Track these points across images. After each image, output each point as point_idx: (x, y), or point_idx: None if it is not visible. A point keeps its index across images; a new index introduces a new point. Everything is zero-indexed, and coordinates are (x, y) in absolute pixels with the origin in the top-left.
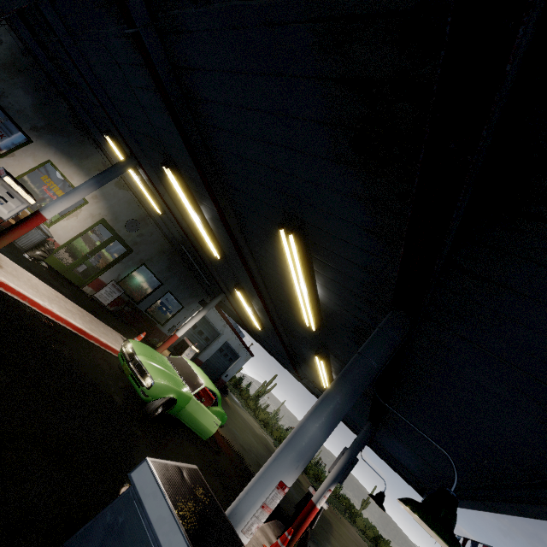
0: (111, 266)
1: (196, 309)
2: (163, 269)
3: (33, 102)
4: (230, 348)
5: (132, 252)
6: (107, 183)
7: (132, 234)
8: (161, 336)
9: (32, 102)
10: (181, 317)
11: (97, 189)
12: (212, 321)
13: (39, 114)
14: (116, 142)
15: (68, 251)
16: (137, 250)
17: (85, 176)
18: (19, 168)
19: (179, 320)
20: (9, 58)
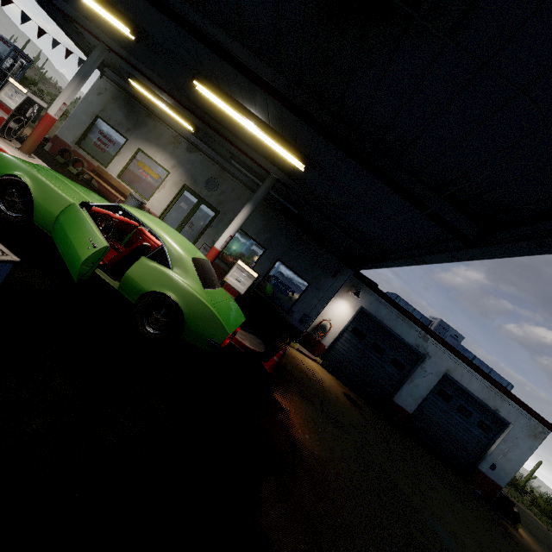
0: (203, 232)
1: (332, 289)
2: (260, 230)
3: (125, 114)
4: (466, 394)
5: (220, 214)
6: (87, 74)
7: (213, 194)
8: (291, 330)
9: (124, 115)
10: (312, 301)
11: (80, 81)
12: (389, 326)
13: (129, 120)
14: (135, 80)
15: (167, 223)
16: (223, 211)
17: (164, 152)
18: (124, 162)
19: (310, 307)
20: (111, 96)
